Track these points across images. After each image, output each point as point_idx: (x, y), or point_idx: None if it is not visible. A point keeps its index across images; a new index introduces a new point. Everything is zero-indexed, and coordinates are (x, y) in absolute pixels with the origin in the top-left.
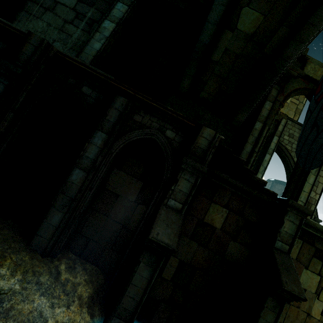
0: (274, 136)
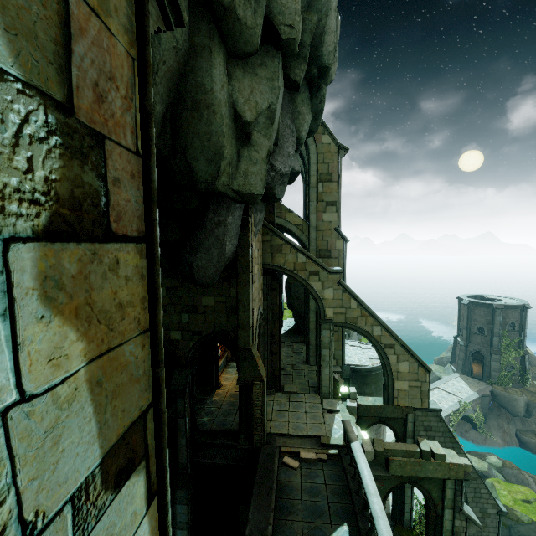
0: (407, 439)
